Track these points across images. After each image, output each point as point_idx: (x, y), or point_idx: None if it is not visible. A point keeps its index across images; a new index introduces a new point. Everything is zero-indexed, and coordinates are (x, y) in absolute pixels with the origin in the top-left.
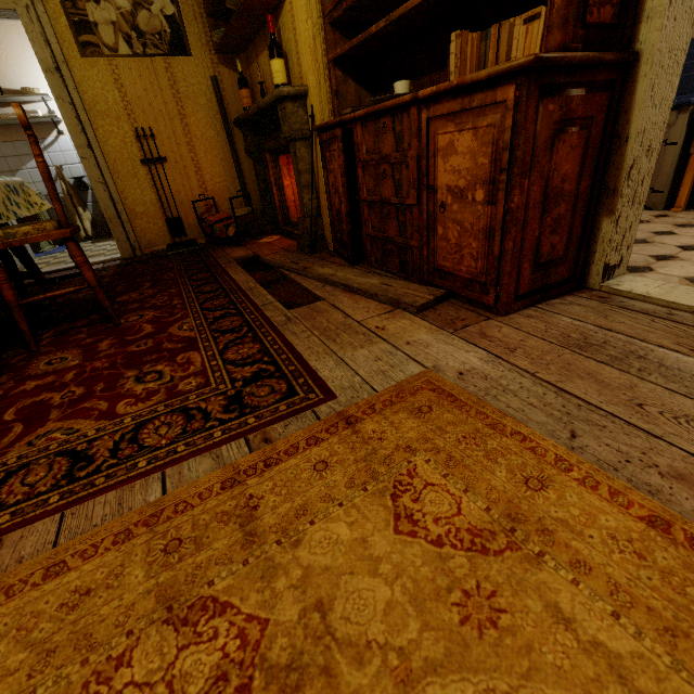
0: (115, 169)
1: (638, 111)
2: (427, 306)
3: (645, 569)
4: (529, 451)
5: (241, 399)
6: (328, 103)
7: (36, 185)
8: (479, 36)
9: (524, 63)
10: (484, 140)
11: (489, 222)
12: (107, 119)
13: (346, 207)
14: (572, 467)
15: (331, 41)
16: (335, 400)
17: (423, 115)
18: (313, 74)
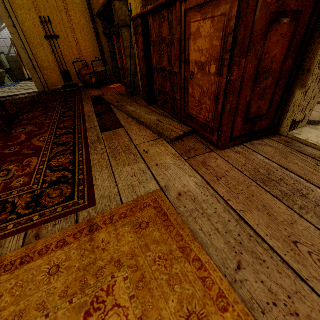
0: (30, 41)
1: None
2: (178, 138)
3: None
4: (201, 281)
5: (39, 198)
6: (140, 2)
7: (1, 49)
8: None
9: None
10: (218, 27)
11: (217, 89)
12: (23, 10)
13: (144, 71)
14: (228, 307)
15: None
16: (94, 207)
17: (182, 7)
18: None
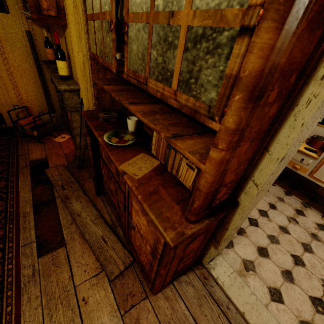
0: None
1: (233, 223)
2: (119, 274)
3: None
4: None
5: None
6: (92, 99)
7: None
8: (167, 144)
9: (168, 243)
10: (151, 233)
11: (151, 261)
12: None
13: (93, 173)
14: None
15: (94, 69)
16: None
17: (126, 185)
18: (82, 83)
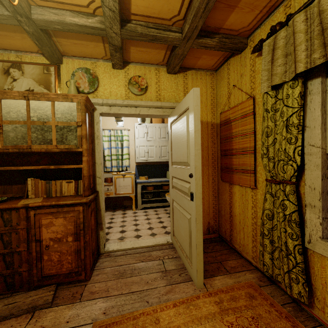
0: None
1: (102, 203)
2: (53, 298)
3: (182, 315)
4: (148, 315)
5: None
6: None
7: None
8: (45, 182)
9: (86, 202)
10: (70, 220)
11: (77, 247)
12: None
13: None
14: (157, 309)
15: None
16: None
17: (31, 212)
18: None
